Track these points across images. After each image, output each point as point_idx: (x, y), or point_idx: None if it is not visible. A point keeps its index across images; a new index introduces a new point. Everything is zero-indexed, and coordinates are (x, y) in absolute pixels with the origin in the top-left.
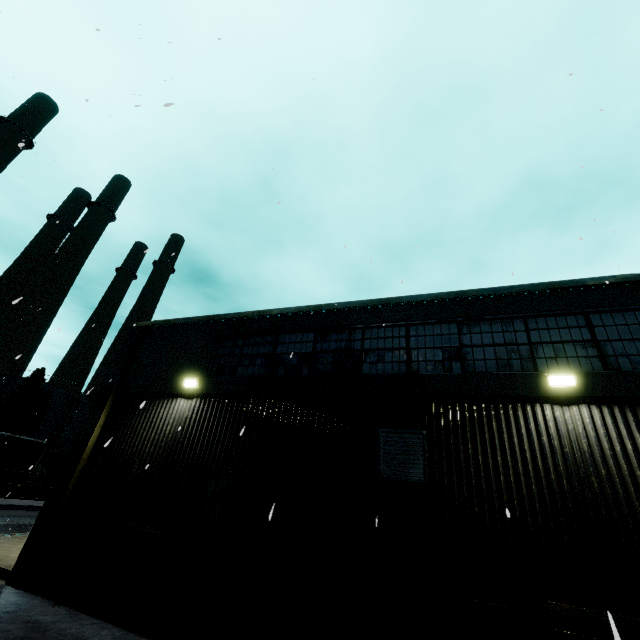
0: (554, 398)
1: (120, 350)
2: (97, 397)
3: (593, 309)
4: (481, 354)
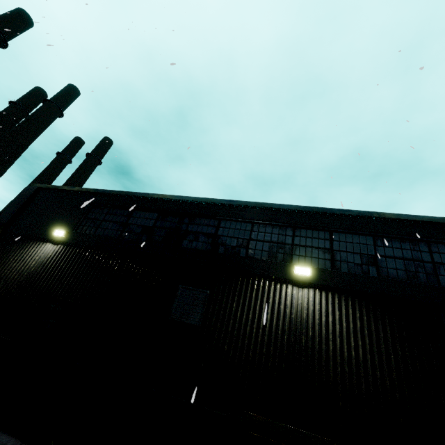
0: (295, 282)
1: (15, 201)
2: None
3: (336, 229)
4: (261, 246)
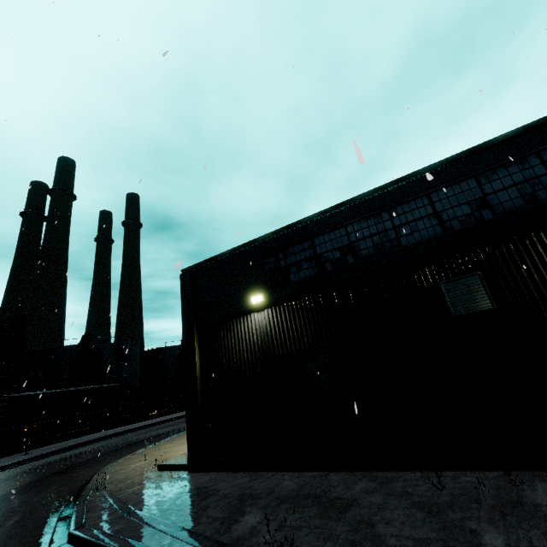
0: None
1: (182, 294)
2: (183, 334)
3: None
4: (506, 196)
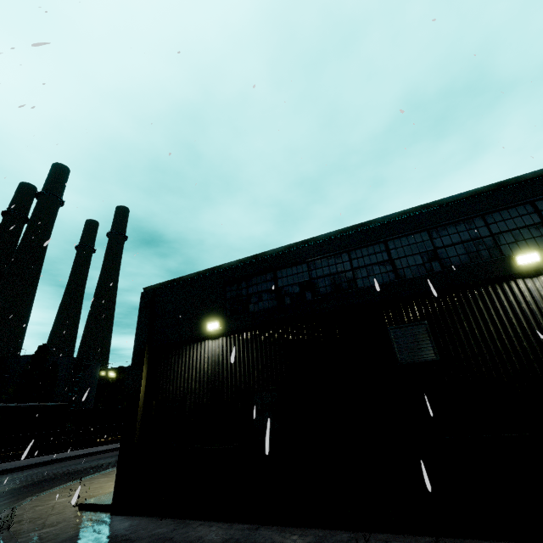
0: (524, 273)
1: (139, 313)
2: (133, 355)
3: (537, 197)
4: (454, 252)
